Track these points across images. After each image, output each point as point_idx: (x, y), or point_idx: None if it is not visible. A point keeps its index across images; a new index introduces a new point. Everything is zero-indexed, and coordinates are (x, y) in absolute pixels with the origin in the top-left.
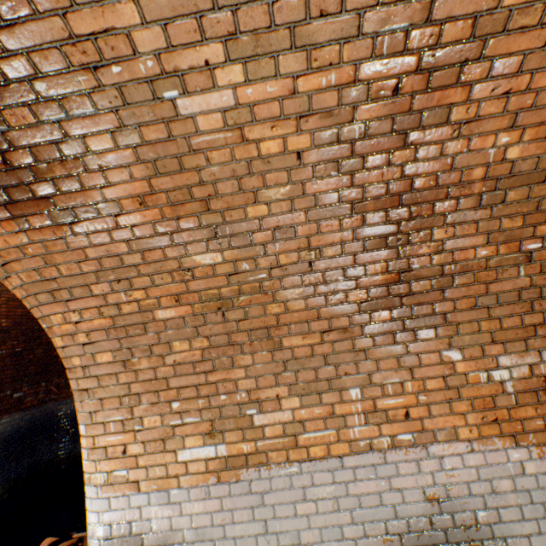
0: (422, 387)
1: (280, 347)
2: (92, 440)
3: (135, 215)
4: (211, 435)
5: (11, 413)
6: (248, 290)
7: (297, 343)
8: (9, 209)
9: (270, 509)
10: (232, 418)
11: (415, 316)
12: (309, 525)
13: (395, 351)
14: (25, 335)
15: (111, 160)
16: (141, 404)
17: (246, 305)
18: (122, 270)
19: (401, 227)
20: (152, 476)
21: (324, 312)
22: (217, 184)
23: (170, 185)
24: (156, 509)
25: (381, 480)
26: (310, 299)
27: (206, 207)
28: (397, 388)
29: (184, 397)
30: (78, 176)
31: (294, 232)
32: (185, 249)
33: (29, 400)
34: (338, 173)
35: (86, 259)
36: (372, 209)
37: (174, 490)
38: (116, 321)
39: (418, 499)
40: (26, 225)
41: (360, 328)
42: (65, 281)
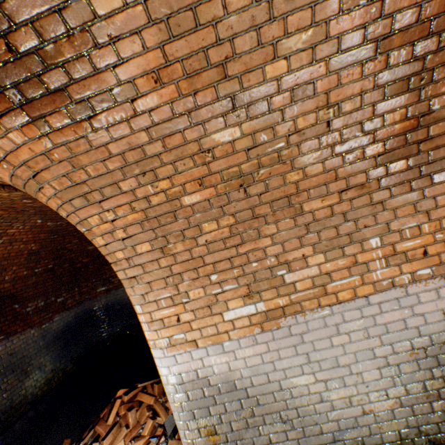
0: (438, 227)
1: (301, 213)
2: (149, 316)
3: (151, 97)
4: (249, 297)
5: (60, 313)
6: (267, 162)
7: (316, 206)
8: (26, 111)
9: (309, 345)
10: (265, 280)
11: (431, 161)
12: (344, 351)
13: (411, 198)
14: (52, 255)
15: (120, 27)
16: (183, 282)
17: (266, 178)
18: (145, 162)
19: (426, 63)
20: (205, 335)
21: (341, 172)
22: (234, 41)
23: (184, 51)
24: (214, 358)
25: (404, 309)
26: (328, 161)
27: (223, 74)
28: (414, 231)
29: (220, 270)
30: (88, 55)
31: (313, 89)
32: (203, 129)
33: (70, 302)
34: (367, 1)
35: (110, 157)
36: (398, 45)
37: (226, 342)
38: (147, 213)
39: (438, 319)
40: (46, 128)
41: (376, 182)
42: (94, 182)
